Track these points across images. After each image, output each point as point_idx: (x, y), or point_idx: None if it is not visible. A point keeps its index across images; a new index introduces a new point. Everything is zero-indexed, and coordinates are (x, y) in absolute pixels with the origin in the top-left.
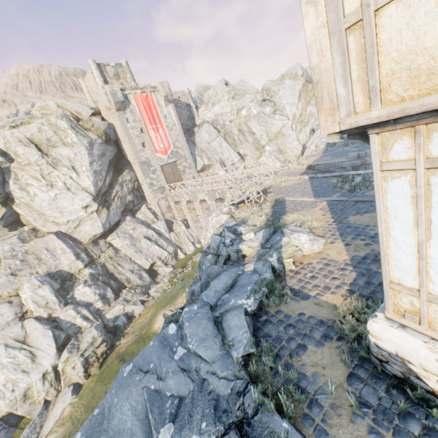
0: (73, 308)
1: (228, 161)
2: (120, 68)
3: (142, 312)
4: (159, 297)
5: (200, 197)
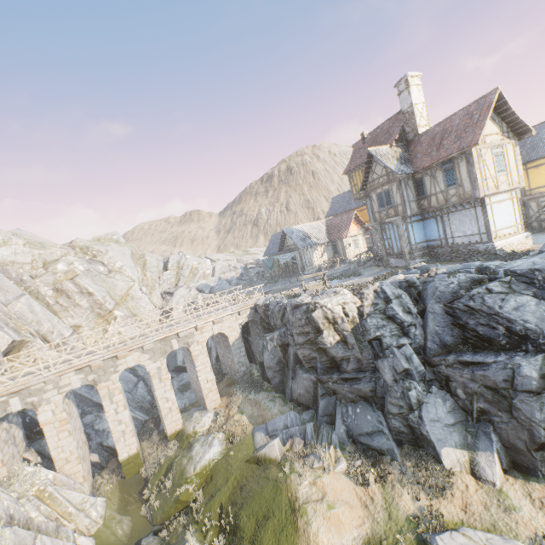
0: None
1: (55, 336)
2: None
3: None
4: None
5: (125, 363)
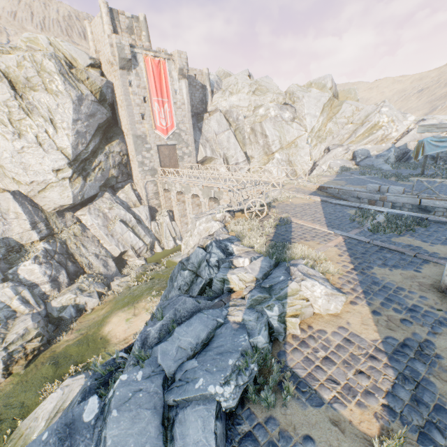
0: (12, 286)
1: (233, 159)
2: (135, 21)
3: (96, 306)
4: (121, 293)
5: (193, 191)
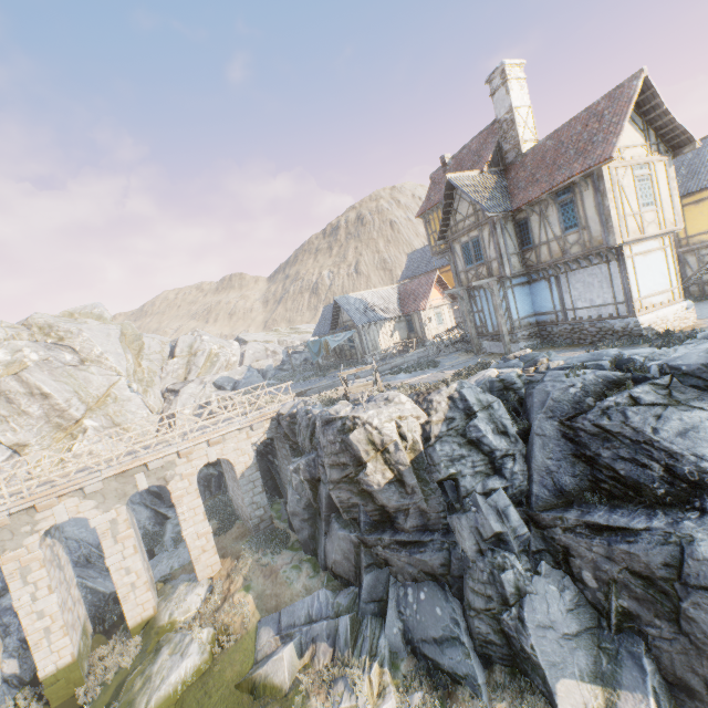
0: None
1: None
2: None
3: None
4: None
5: (50, 517)
